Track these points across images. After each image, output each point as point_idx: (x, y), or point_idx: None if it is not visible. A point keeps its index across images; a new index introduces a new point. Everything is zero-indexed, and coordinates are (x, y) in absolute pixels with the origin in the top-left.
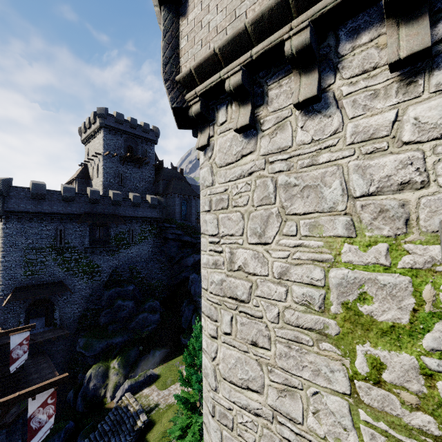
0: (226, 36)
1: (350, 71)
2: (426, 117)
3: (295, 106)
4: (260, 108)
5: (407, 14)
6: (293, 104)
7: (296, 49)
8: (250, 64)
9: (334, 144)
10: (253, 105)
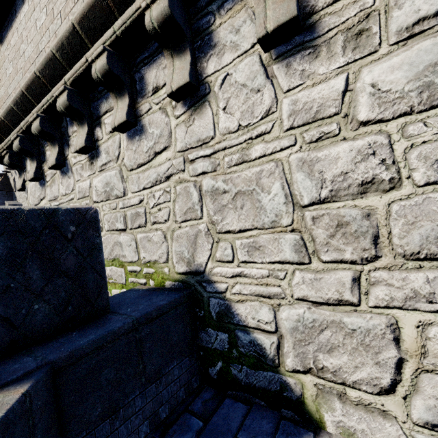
0: (4, 109)
1: (73, 148)
2: (98, 187)
3: (50, 169)
4: (44, 163)
5: (80, 121)
6: (48, 168)
7: (37, 131)
8: (25, 132)
9: (73, 198)
10: (40, 161)
